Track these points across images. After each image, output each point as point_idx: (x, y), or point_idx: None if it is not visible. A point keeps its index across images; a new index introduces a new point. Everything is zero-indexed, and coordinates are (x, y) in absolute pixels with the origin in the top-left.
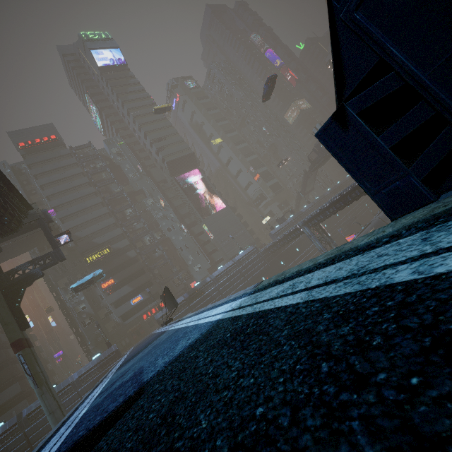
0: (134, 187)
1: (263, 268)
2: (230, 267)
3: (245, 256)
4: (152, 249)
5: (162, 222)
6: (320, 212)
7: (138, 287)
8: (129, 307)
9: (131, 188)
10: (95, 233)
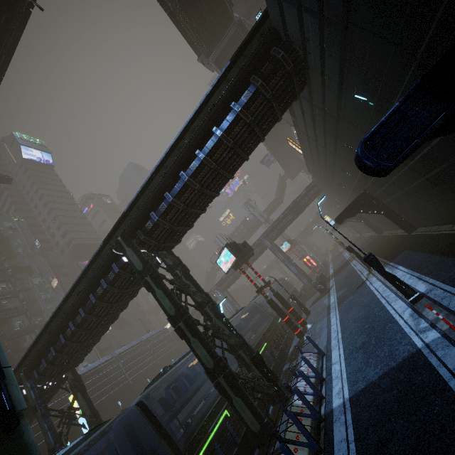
0: (20, 262)
1: (174, 348)
2: (138, 344)
3: (155, 335)
4: (23, 333)
5: (47, 305)
6: (230, 273)
7: None
8: None
9: (16, 262)
10: None
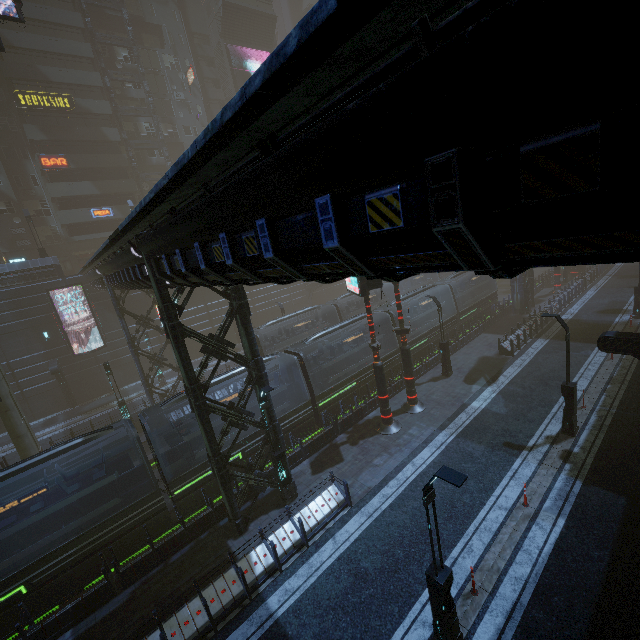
0: (146, 12)
1: None
2: None
3: None
4: (149, 146)
5: (180, 112)
6: None
7: (110, 195)
8: (86, 218)
9: (140, 10)
10: (46, 55)
